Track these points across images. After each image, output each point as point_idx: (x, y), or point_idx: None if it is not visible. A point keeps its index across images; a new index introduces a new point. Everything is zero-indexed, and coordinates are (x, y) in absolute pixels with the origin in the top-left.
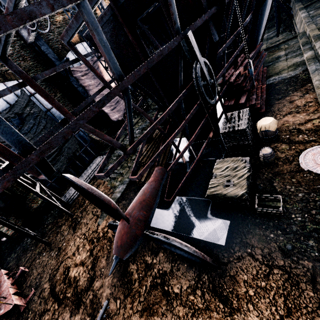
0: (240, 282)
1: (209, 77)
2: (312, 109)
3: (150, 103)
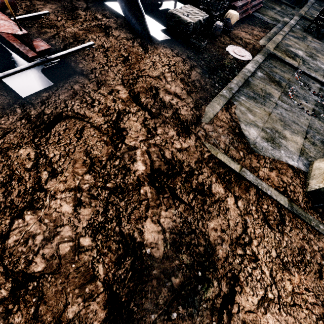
0: (158, 50)
1: None
2: (256, 38)
3: None
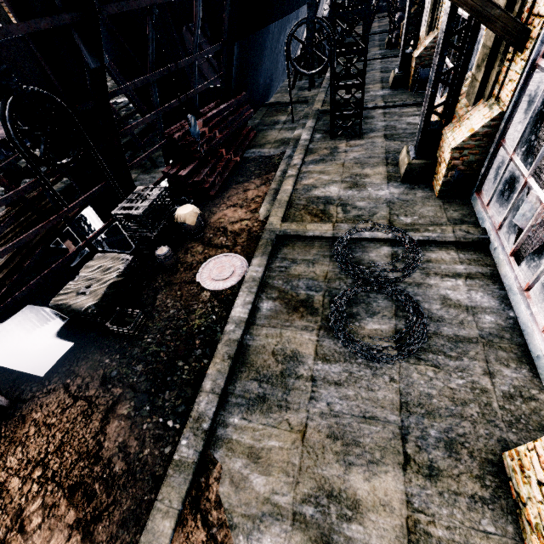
0: (27, 422)
1: (51, 124)
2: (254, 207)
3: None
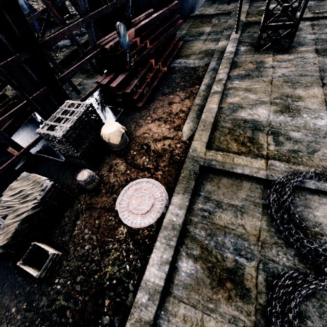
0: None
1: None
2: (178, 123)
3: None
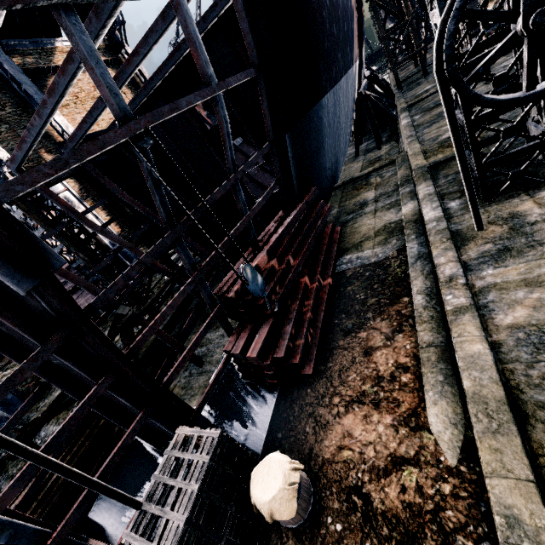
0: None
1: None
2: (407, 404)
3: (157, 281)
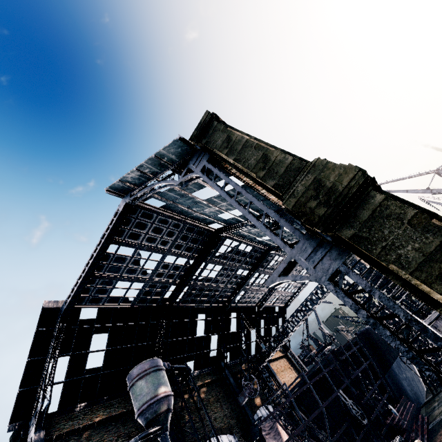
0: None
1: (357, 409)
2: None
3: None
